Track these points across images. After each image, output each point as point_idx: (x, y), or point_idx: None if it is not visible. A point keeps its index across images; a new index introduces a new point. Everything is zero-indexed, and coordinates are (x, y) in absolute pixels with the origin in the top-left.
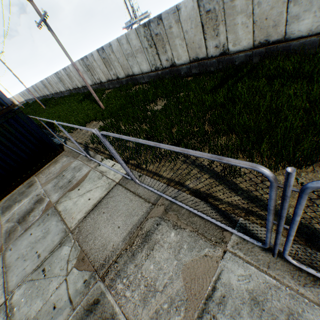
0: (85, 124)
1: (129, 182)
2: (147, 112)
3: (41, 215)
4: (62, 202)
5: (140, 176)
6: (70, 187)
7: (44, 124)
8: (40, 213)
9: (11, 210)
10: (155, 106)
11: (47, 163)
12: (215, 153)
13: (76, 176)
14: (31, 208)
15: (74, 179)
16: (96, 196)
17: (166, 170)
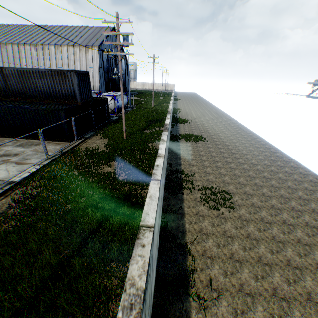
0: (106, 137)
1: (2, 186)
2: (103, 165)
3: (1, 161)
4: (6, 164)
5: (3, 189)
6: (20, 162)
7: (72, 123)
8: (3, 160)
9: (17, 147)
10: (109, 167)
11: (59, 141)
12: (1, 221)
13: (31, 160)
14: (12, 154)
15: (29, 160)
16: (0, 176)
17: (8, 200)
